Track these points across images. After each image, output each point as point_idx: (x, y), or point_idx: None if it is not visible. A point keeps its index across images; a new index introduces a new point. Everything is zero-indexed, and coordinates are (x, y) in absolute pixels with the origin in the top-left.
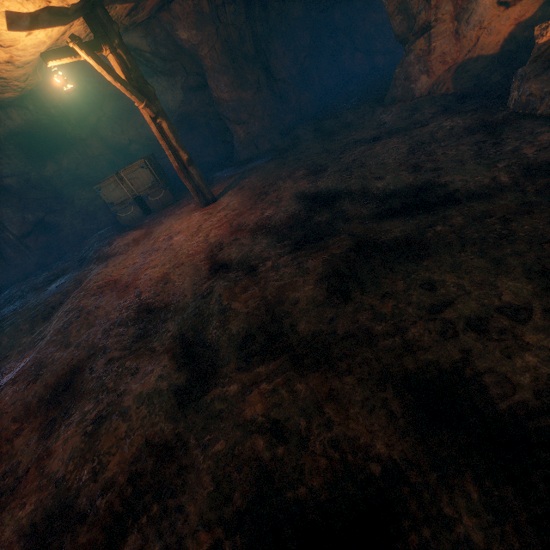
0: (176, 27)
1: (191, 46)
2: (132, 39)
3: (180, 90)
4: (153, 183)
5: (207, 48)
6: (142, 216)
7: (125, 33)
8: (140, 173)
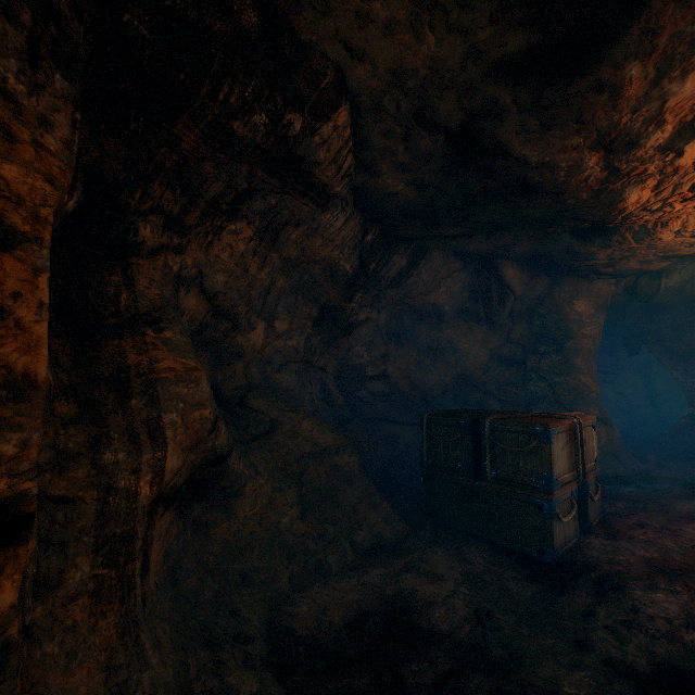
0: (580, 296)
1: (576, 320)
2: (513, 276)
3: (488, 351)
4: (595, 463)
5: (595, 331)
6: (573, 533)
7: (514, 266)
8: (588, 433)
